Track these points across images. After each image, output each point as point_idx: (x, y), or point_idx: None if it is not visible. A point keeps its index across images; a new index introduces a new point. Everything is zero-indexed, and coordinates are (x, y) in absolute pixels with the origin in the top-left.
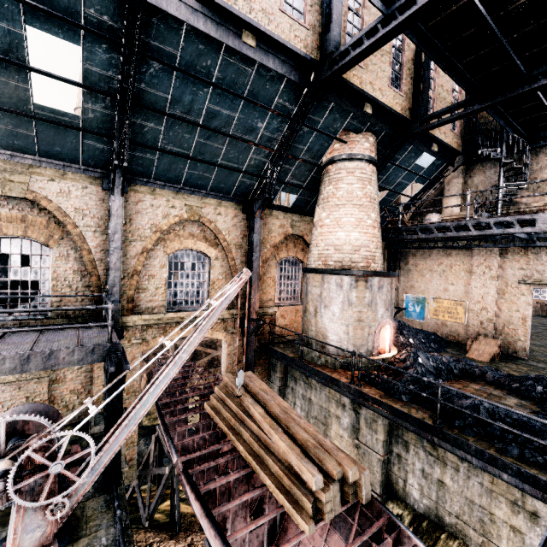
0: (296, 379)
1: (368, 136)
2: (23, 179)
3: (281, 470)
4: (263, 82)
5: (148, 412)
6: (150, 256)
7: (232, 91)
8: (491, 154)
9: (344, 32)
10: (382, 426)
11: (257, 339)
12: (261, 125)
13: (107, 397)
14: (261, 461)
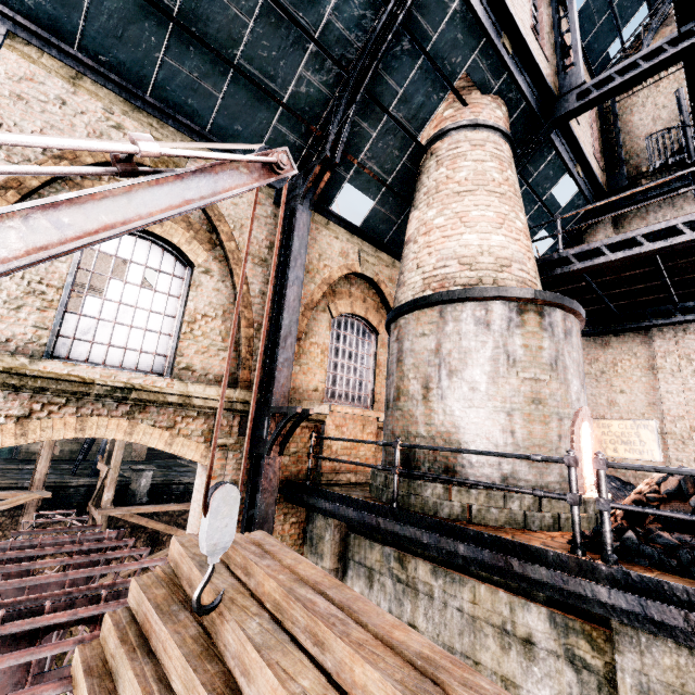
0: (370, 571)
1: (500, 103)
2: None
3: None
4: None
5: None
6: None
7: None
8: (685, 156)
9: None
10: None
11: (282, 474)
12: None
13: None
14: None
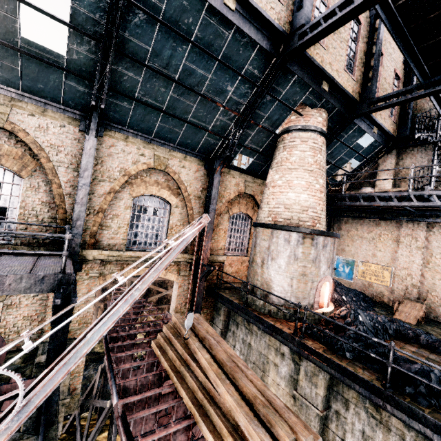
0: (237, 323)
1: (322, 111)
2: (4, 109)
3: (226, 428)
4: (237, 47)
5: (101, 339)
6: (117, 197)
7: (209, 52)
8: (429, 137)
9: (312, 15)
10: (323, 380)
11: (205, 283)
12: (230, 88)
13: (51, 330)
14: (204, 412)
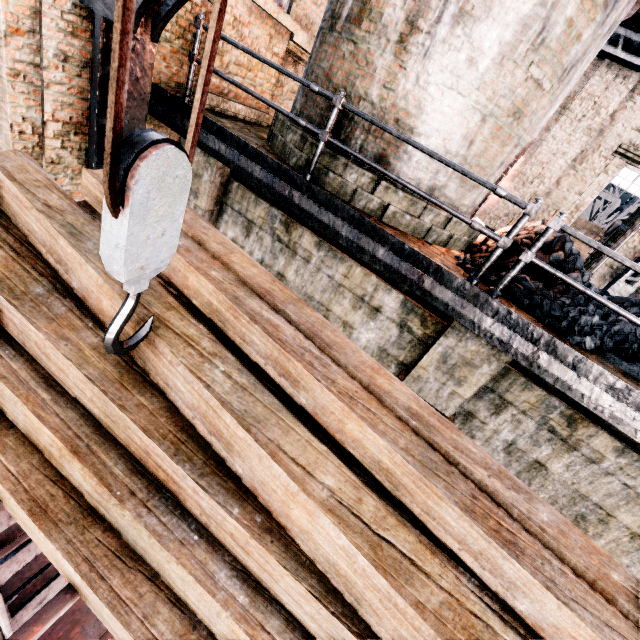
0: (250, 223)
1: None
2: None
3: None
4: None
5: None
6: None
7: None
8: None
9: None
10: (487, 378)
11: None
12: None
13: None
14: None
